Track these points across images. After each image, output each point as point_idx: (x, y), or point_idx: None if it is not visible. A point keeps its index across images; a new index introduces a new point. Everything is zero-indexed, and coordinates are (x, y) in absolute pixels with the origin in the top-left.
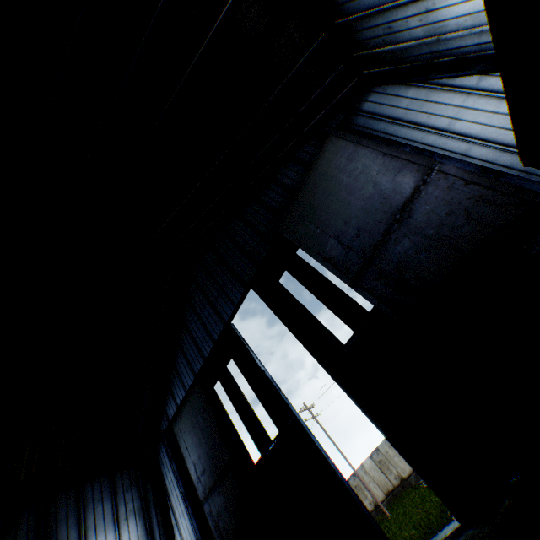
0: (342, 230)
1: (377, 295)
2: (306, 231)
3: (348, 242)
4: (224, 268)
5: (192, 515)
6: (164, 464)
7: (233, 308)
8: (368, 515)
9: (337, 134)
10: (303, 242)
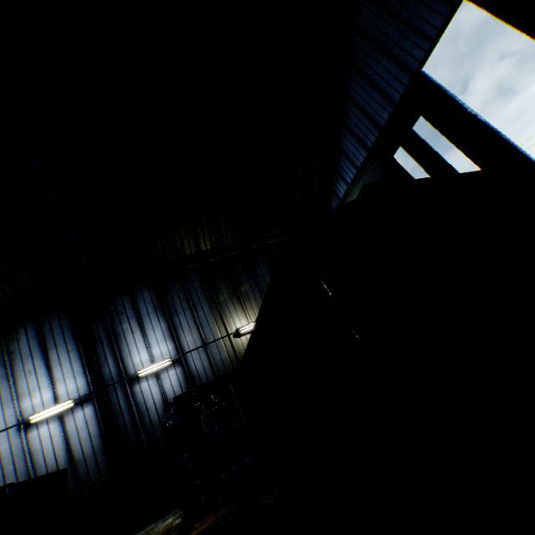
0: None
1: None
2: None
3: None
4: None
5: None
6: None
7: (427, 47)
8: None
9: None
10: None
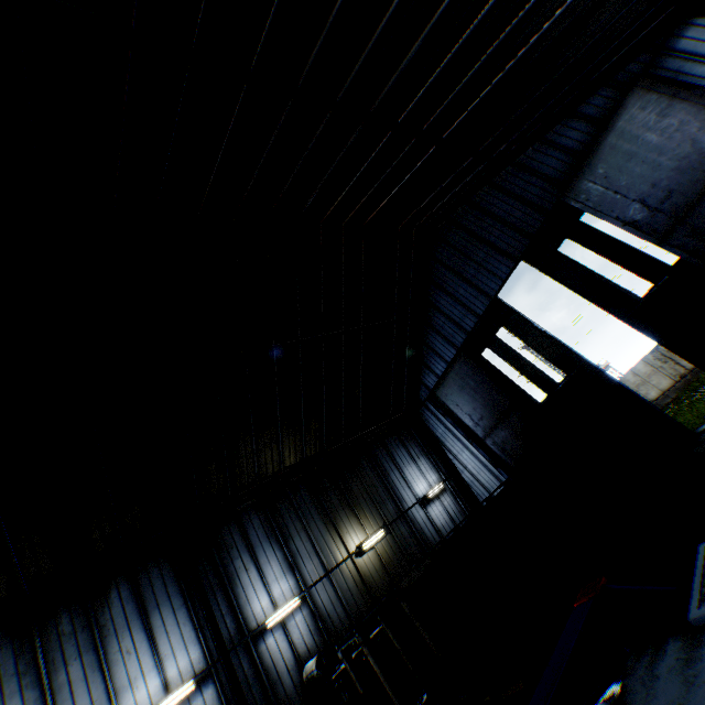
0: (648, 194)
1: (687, 251)
2: (601, 198)
3: (655, 205)
4: (481, 245)
5: (478, 447)
6: (431, 422)
7: (499, 282)
8: (661, 412)
9: (644, 86)
10: (597, 210)
